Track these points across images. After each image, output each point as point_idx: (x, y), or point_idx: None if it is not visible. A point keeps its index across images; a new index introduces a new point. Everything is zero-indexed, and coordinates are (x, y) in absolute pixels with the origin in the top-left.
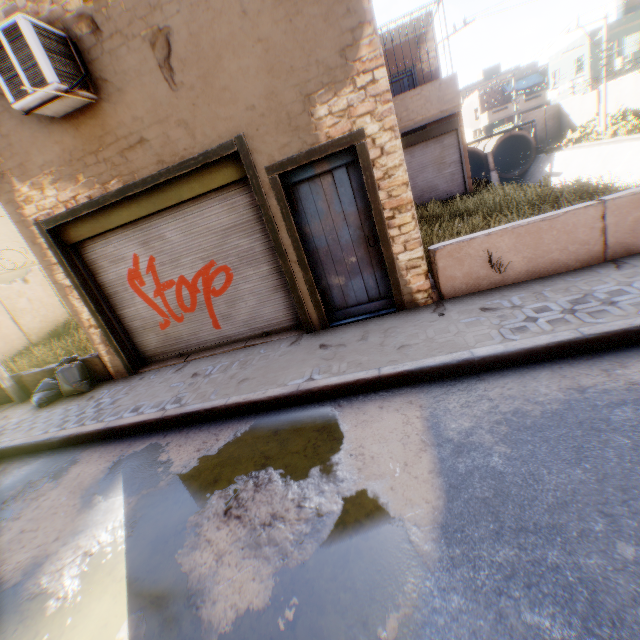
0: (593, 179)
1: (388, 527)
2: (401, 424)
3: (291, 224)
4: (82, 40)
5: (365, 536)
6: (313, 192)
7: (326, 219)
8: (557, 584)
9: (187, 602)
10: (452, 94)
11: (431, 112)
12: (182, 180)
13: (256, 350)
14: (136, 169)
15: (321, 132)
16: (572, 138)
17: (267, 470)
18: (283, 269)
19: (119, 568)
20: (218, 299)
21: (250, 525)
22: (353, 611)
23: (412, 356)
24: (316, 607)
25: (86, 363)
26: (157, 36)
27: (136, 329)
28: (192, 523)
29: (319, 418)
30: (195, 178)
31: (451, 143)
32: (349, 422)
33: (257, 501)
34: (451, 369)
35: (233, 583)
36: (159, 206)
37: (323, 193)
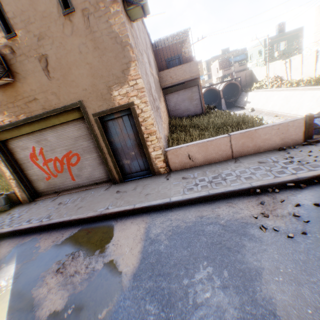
0: (262, 106)
1: (116, 275)
2: (136, 230)
3: (104, 138)
4: (7, 55)
5: (106, 279)
6: (114, 124)
7: (120, 136)
8: (161, 294)
9: (32, 309)
10: (195, 69)
11: (186, 76)
12: (55, 116)
13: (90, 192)
14: (33, 111)
15: (116, 101)
16: (256, 86)
17: (79, 251)
18: (102, 156)
19: (7, 296)
20: (74, 167)
21: (65, 276)
22: (92, 308)
23: (149, 199)
24: (80, 308)
25: (8, 196)
26: (42, 57)
27: (34, 180)
28: (42, 275)
29: (107, 227)
30: (61, 115)
31: (196, 90)
32: (117, 229)
33: (71, 265)
34: (161, 206)
35: (52, 300)
36: (44, 126)
37: (118, 125)
